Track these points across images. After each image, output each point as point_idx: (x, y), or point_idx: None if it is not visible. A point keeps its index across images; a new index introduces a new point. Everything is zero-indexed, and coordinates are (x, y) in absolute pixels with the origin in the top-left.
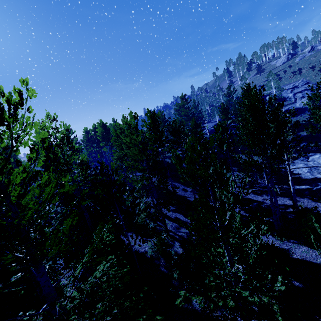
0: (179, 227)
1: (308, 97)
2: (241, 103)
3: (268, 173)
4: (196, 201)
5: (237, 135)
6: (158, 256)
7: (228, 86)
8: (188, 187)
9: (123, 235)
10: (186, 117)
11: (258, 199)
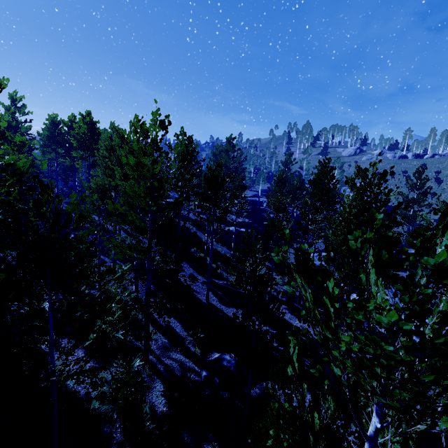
0: (170, 348)
1: (437, 209)
2: (311, 180)
3: (312, 286)
4: (208, 302)
5: (298, 222)
6: (114, 416)
7: (289, 153)
8: (199, 275)
9: (43, 372)
10: (225, 169)
11: (296, 323)
